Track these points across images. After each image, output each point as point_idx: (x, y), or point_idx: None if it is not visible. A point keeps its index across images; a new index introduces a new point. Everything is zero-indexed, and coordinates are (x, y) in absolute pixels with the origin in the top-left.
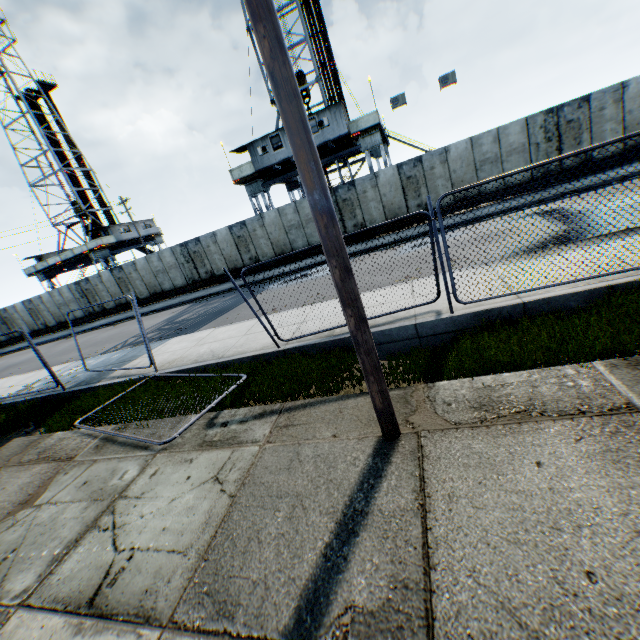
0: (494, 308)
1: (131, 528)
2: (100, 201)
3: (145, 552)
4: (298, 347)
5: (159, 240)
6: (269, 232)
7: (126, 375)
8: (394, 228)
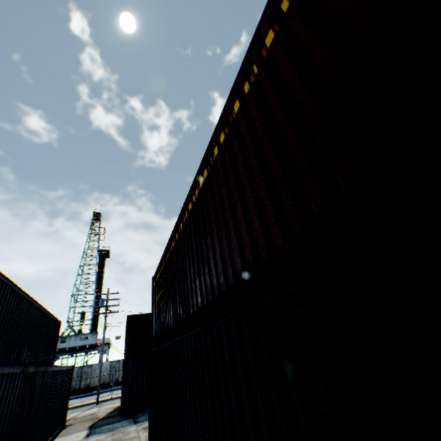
0: (119, 395)
1: None
2: None
3: None
4: (72, 406)
5: None
6: None
7: None
8: (102, 387)
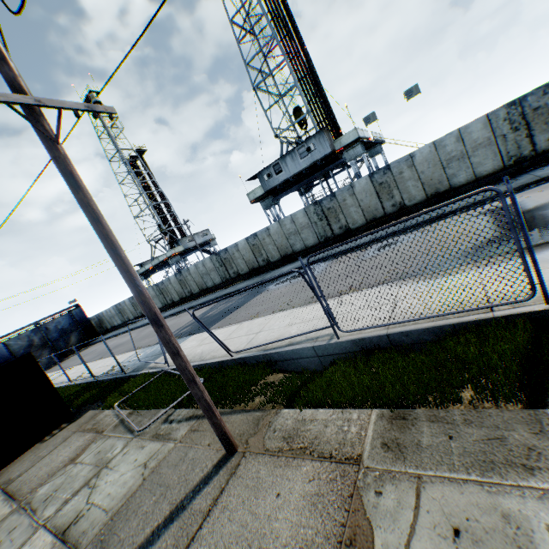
0: (366, 337)
1: (99, 489)
2: (174, 221)
3: (95, 506)
4: (242, 358)
5: (213, 243)
6: (274, 239)
7: (155, 367)
8: (374, 226)
